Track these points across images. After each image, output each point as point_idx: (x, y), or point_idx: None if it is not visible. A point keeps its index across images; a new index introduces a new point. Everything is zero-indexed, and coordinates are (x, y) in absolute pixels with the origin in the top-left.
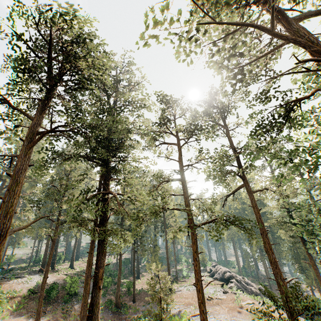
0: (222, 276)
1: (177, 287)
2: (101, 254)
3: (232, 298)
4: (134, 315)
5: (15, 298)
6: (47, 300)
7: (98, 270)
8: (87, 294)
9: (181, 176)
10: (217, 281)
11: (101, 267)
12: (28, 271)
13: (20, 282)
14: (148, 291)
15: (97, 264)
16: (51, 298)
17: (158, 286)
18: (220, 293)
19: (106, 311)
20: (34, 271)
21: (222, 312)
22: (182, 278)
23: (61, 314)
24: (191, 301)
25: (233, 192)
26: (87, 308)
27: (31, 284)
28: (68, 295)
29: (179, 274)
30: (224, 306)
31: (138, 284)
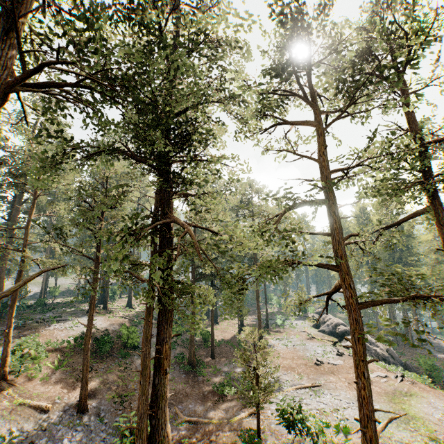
0: (332, 329)
1: (269, 340)
2: (165, 321)
3: (352, 364)
4: (214, 379)
5: (57, 350)
6: (98, 354)
7: (161, 344)
8: (146, 382)
9: (330, 192)
10: (325, 334)
11: (166, 341)
12: (75, 309)
13: (63, 328)
14: (230, 342)
15: (158, 335)
16: (103, 352)
17: (254, 360)
18: (333, 354)
19: (176, 370)
20: (83, 310)
21: (341, 387)
22: (274, 327)
23: (118, 373)
24: (292, 364)
25: (401, 222)
26: (147, 404)
27: (78, 330)
28: (126, 348)
29: (270, 320)
30: (342, 378)
31: (216, 331)
